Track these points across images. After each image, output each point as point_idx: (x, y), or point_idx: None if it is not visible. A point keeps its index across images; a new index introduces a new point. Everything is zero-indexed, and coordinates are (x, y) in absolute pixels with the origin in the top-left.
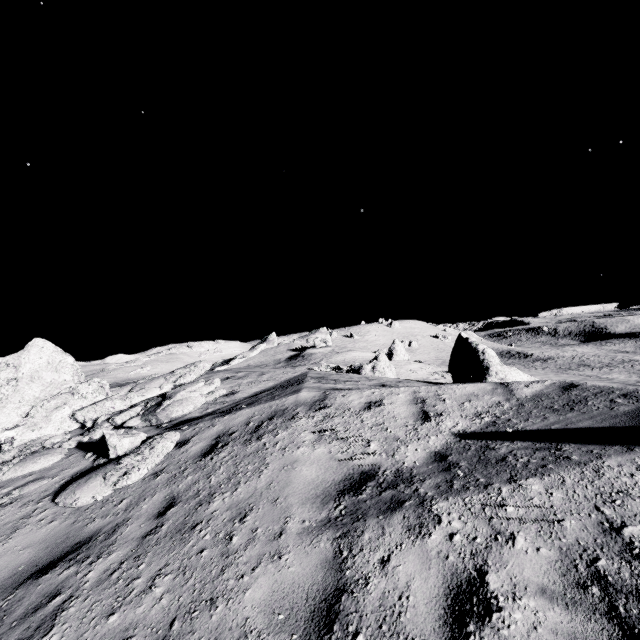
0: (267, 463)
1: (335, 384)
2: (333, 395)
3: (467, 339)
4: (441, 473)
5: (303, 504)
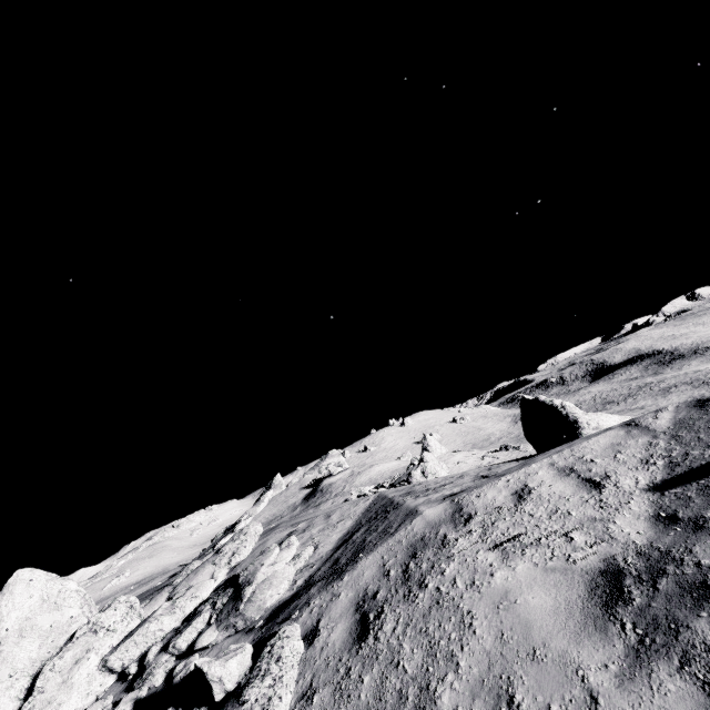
0: (467, 611)
1: (438, 492)
2: (465, 500)
3: (537, 399)
4: (699, 534)
5: (578, 643)
